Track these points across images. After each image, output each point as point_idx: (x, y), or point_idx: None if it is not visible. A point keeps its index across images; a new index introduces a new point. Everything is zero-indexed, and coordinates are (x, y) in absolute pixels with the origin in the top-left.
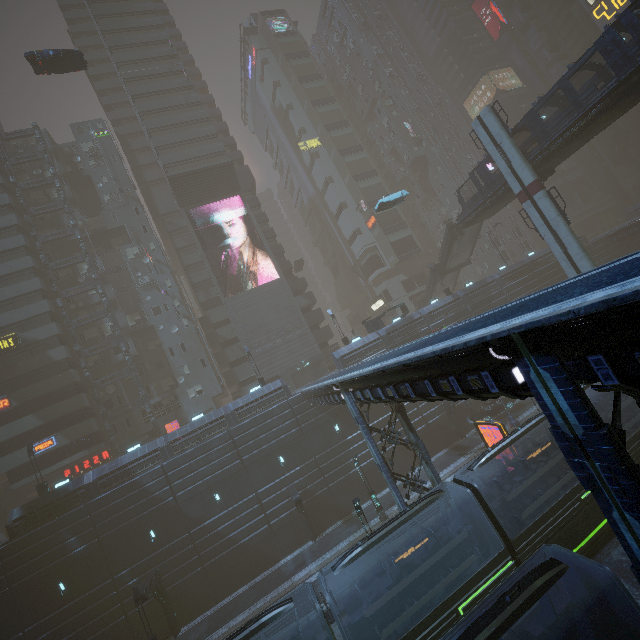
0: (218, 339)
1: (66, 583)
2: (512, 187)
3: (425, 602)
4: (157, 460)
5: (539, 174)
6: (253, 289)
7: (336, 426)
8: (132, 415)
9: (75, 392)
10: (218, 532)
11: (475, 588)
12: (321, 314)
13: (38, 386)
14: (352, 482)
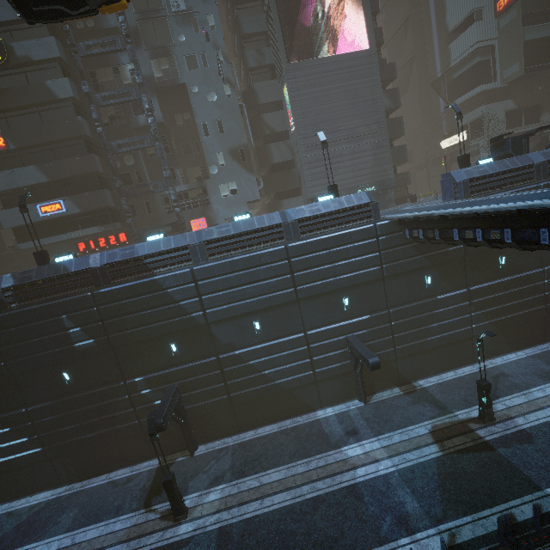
0: (264, 128)
1: (71, 374)
2: None
3: None
4: (185, 261)
5: None
6: (328, 58)
7: (429, 278)
8: (153, 199)
9: (85, 150)
10: (252, 365)
11: None
12: (401, 126)
13: (38, 129)
14: (424, 350)
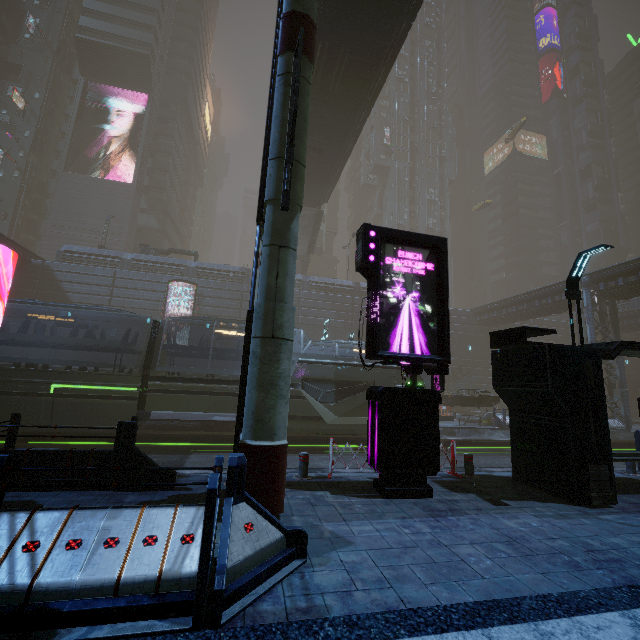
0: (43, 208)
1: None
2: None
3: None
4: None
5: None
6: (97, 178)
7: None
8: None
9: None
10: None
11: None
12: (162, 243)
13: None
14: None
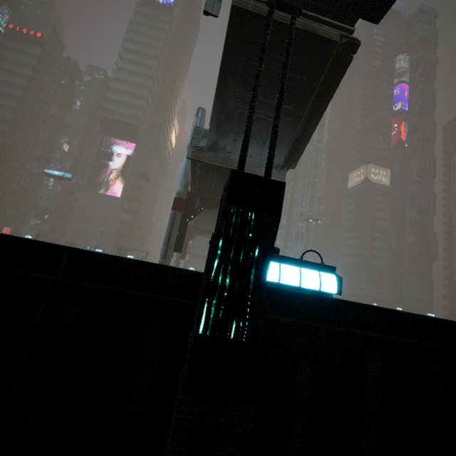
0: (71, 206)
1: None
2: None
3: None
4: None
5: (198, 228)
6: (101, 194)
7: None
8: None
9: None
10: None
11: None
12: (133, 230)
13: None
14: None
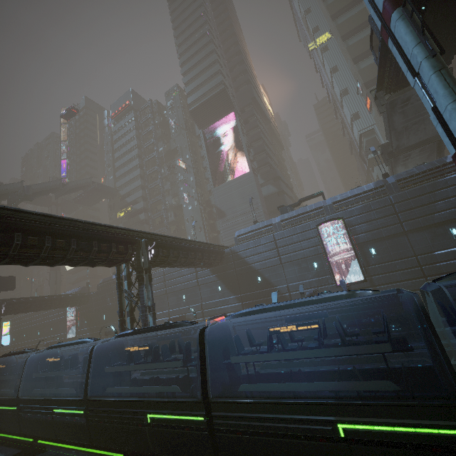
0: (213, 215)
1: (106, 315)
2: (376, 22)
3: (49, 392)
4: None
5: None
6: (230, 181)
7: (219, 287)
8: None
9: None
10: None
11: (63, 407)
12: (284, 200)
13: None
14: None
